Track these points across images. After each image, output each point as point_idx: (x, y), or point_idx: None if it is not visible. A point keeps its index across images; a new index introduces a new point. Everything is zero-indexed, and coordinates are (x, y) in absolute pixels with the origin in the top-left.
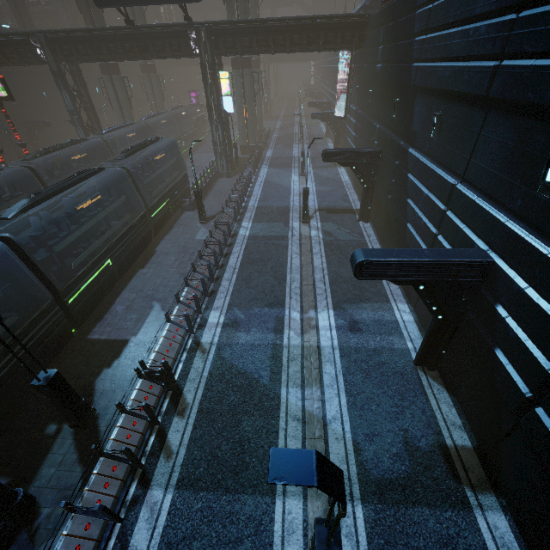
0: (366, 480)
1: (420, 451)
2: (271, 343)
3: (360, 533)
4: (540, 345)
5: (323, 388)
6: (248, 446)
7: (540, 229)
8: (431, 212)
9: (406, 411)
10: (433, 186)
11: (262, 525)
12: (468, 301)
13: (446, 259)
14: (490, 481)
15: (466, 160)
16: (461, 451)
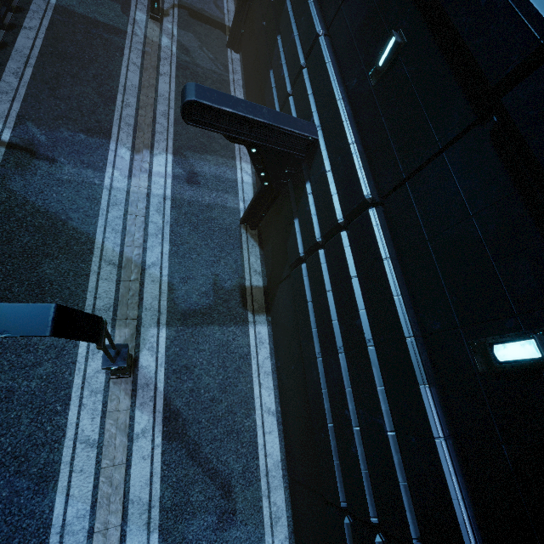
0: (174, 311)
1: (224, 290)
2: (87, 181)
3: (161, 346)
4: (320, 220)
5: (147, 236)
6: (50, 288)
7: (357, 117)
8: (292, 64)
9: (222, 260)
10: (303, 27)
11: (65, 350)
12: (291, 173)
13: (279, 125)
14: (266, 307)
15: (338, 4)
16: (254, 289)
